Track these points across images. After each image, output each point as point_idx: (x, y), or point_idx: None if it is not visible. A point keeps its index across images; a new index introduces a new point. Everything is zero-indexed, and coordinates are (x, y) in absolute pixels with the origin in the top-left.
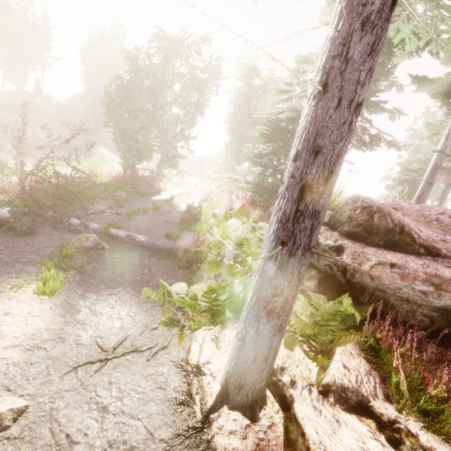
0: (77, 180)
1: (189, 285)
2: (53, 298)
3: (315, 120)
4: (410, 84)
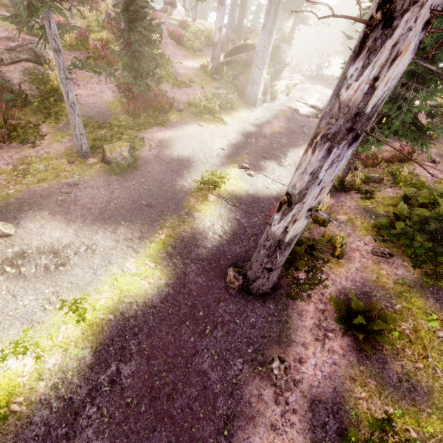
0: (321, 72)
1: None
2: (323, 87)
3: None
4: None
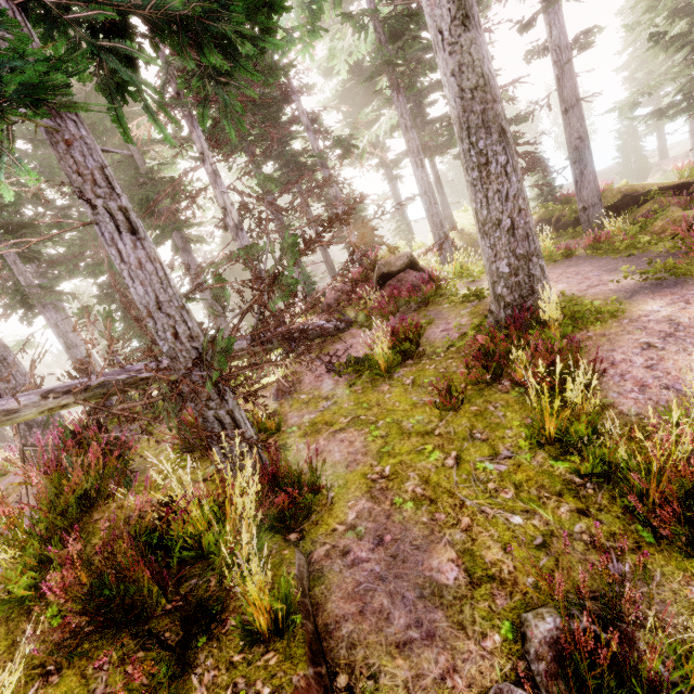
0: None
1: None
2: None
3: (693, 140)
4: None
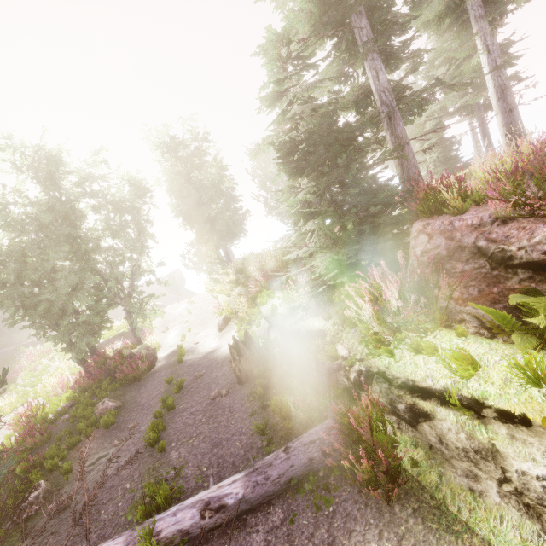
0: (11, 437)
1: (473, 541)
2: None
3: None
4: (411, 13)
